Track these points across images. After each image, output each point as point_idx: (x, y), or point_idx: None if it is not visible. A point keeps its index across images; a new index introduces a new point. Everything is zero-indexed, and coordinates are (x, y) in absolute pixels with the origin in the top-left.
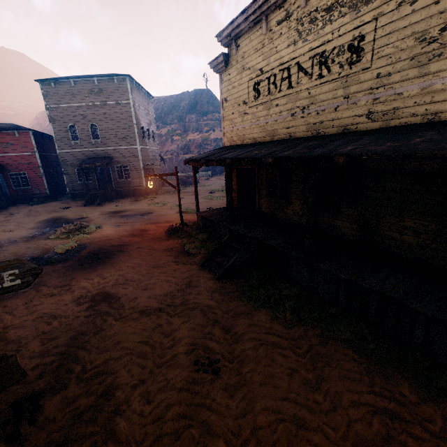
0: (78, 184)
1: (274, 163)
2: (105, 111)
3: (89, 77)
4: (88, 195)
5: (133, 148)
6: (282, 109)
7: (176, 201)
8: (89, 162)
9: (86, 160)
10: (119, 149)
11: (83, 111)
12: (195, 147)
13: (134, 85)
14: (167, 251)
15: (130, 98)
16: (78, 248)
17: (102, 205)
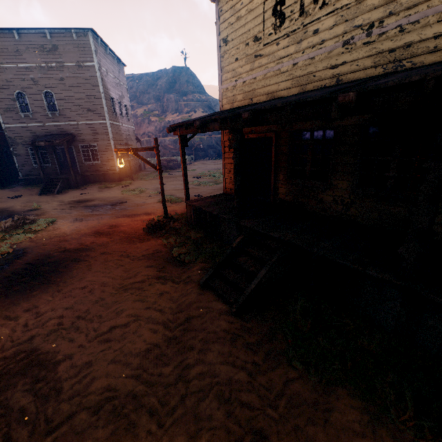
0: (33, 167)
1: (357, 102)
2: (63, 75)
3: (39, 29)
4: (45, 181)
5: (101, 123)
6: (325, 36)
7: (156, 187)
8: (44, 139)
9: (40, 137)
10: (84, 125)
11: (33, 74)
12: None
13: (99, 44)
14: (147, 258)
15: (95, 59)
16: (12, 257)
17: (63, 193)
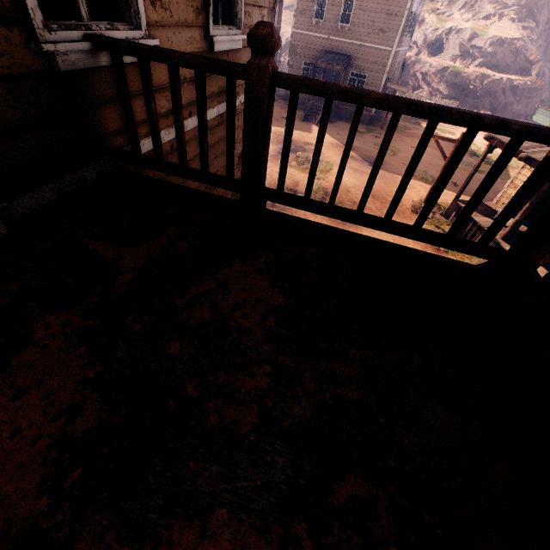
0: None
1: None
2: None
3: None
4: (309, 107)
5: (385, 50)
6: None
7: (408, 152)
8: (327, 61)
9: (322, 54)
10: (366, 48)
11: None
12: (453, 47)
13: None
14: None
15: None
16: (323, 193)
17: None
